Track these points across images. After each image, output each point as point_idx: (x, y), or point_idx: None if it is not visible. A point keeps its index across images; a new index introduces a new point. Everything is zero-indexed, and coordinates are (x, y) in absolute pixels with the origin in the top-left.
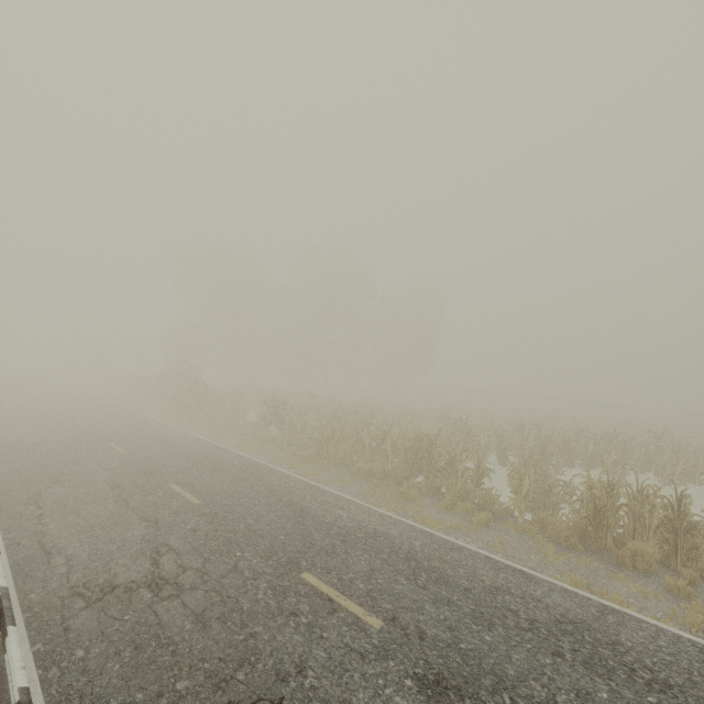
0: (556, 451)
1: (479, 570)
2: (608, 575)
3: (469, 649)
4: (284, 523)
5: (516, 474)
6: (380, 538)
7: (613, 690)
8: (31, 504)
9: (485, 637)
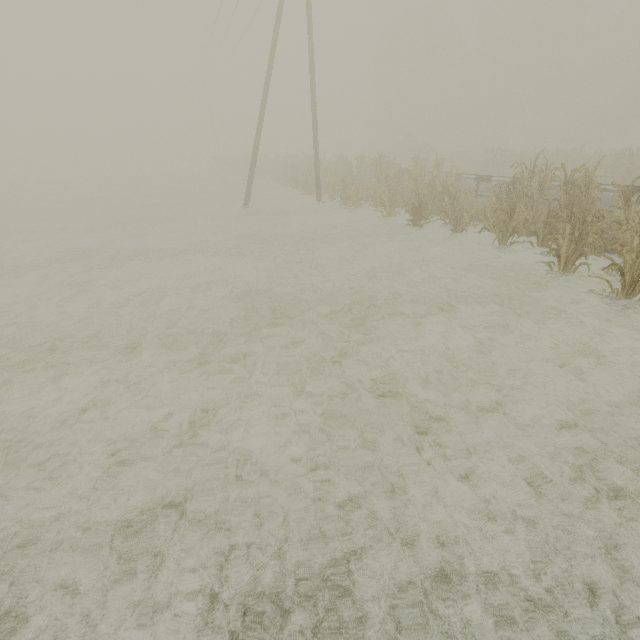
0: None
1: None
2: None
3: None
4: None
5: None
6: None
7: None
8: None
9: None
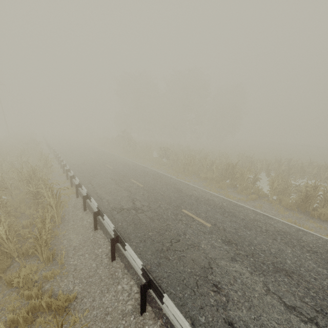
0: (296, 171)
1: (249, 214)
2: (306, 220)
3: (241, 235)
4: (174, 194)
5: (271, 180)
6: (210, 201)
7: (293, 250)
8: (89, 184)
9: (248, 232)
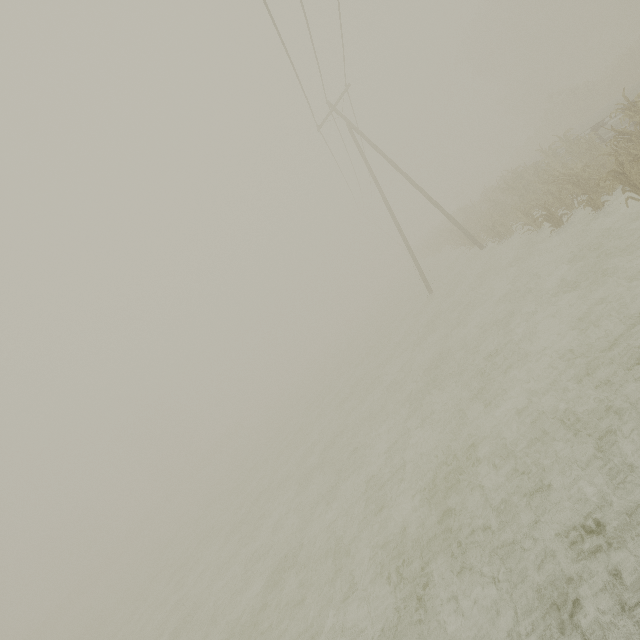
0: None
1: None
2: None
3: None
4: None
5: None
6: None
7: None
8: None
9: None
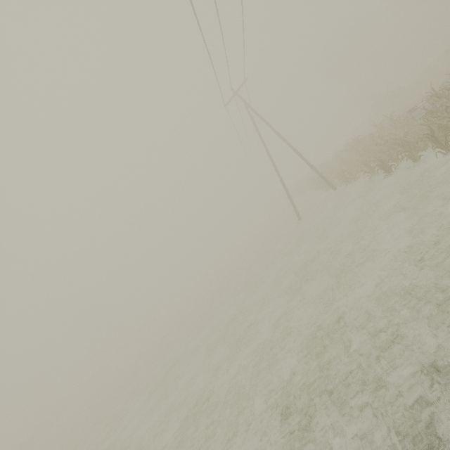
0: None
1: None
2: None
3: None
4: None
5: None
6: None
7: None
8: None
9: None
